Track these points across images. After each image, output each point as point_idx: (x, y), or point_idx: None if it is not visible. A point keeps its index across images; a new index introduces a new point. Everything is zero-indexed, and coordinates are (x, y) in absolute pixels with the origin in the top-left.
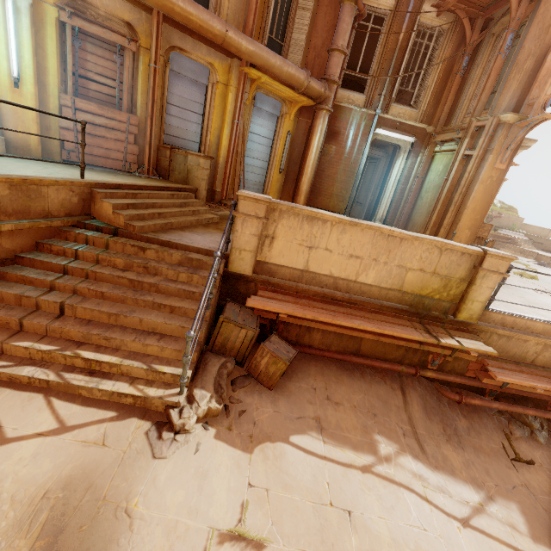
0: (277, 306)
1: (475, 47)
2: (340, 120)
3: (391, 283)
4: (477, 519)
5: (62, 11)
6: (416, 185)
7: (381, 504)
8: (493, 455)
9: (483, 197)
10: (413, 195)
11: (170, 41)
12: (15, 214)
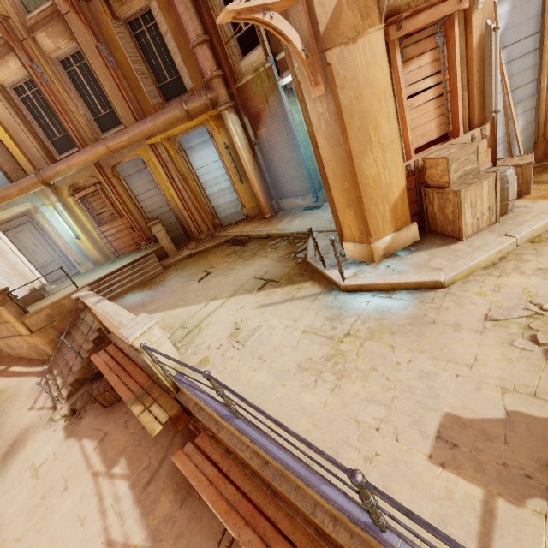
0: (97, 361)
1: None
2: (251, 98)
3: None
4: None
5: (71, 197)
6: None
7: (81, 495)
8: (207, 532)
9: (333, 152)
10: None
11: (110, 165)
12: (59, 316)
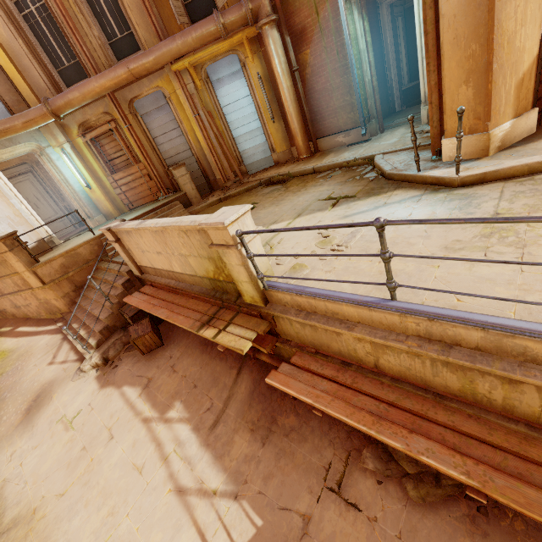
0: (133, 301)
1: None
2: (297, 11)
3: (189, 270)
4: (195, 497)
5: (81, 137)
6: None
7: (132, 443)
8: (304, 468)
9: (463, 1)
10: None
11: (127, 99)
12: (74, 267)
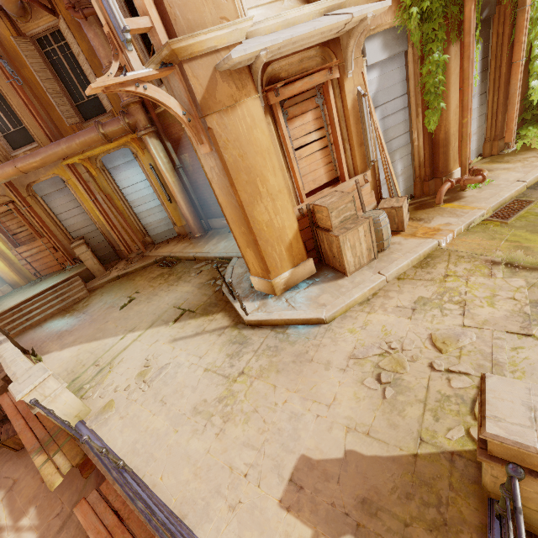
0: (4, 402)
1: None
2: (172, 125)
3: None
4: None
5: None
6: None
7: None
8: None
9: (227, 200)
10: None
11: (24, 184)
12: None
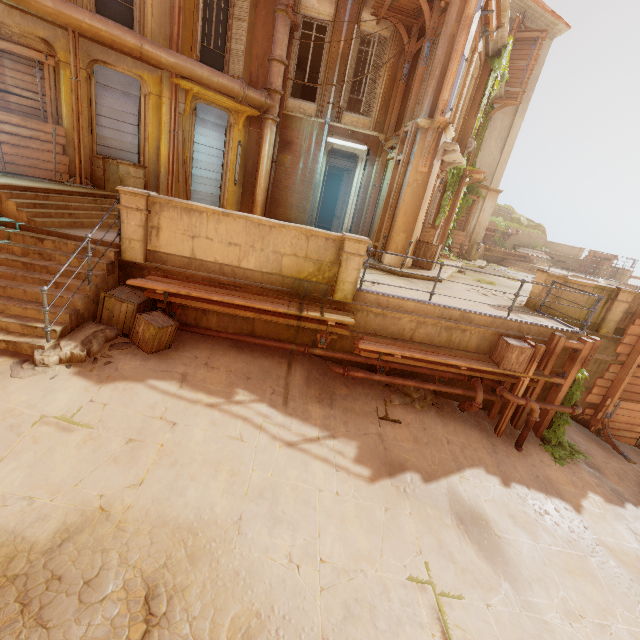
0: (156, 285)
1: (416, 55)
2: (291, 129)
3: (271, 268)
4: (305, 444)
5: None
6: (374, 194)
7: (210, 423)
8: (363, 414)
9: (412, 200)
10: (372, 205)
11: (92, 55)
12: None
